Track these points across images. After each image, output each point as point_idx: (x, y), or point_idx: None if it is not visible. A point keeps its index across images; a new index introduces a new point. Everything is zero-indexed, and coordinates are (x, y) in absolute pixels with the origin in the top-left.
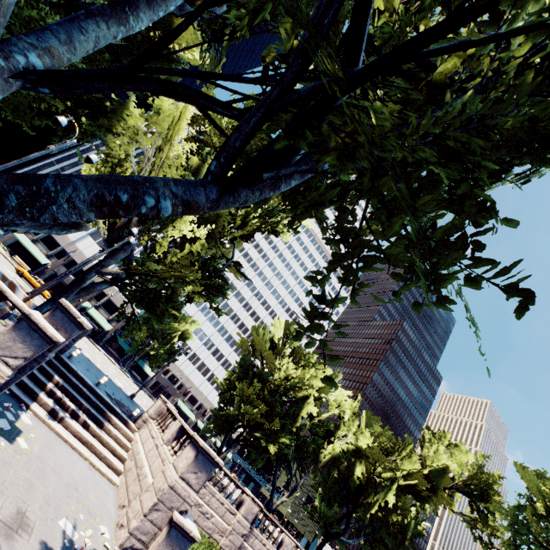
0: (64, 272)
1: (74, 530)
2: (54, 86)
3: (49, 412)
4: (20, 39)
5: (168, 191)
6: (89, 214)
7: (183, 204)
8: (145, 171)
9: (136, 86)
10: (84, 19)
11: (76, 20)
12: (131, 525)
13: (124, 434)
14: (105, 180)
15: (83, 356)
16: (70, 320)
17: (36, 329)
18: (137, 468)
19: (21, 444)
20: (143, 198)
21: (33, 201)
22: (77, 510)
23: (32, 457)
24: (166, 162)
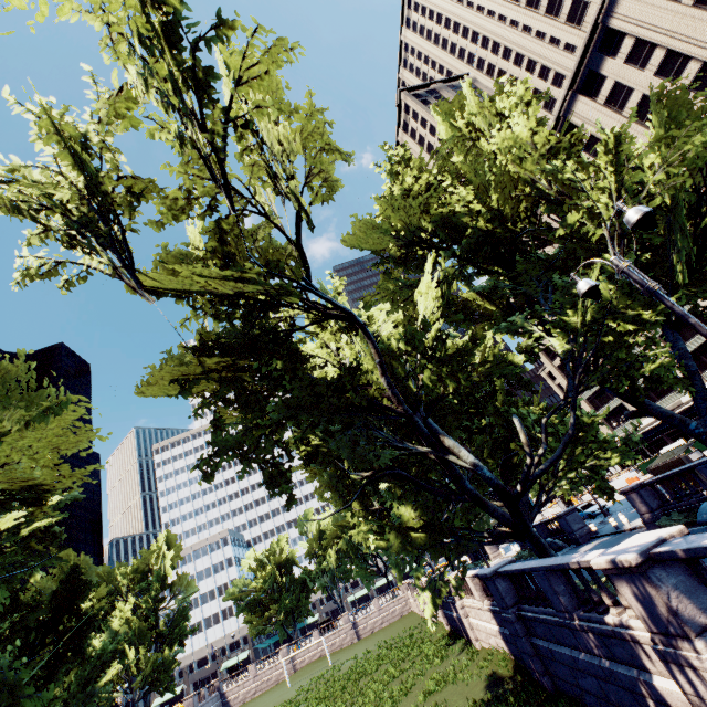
0: (151, 704)
1: None
2: None
3: None
4: None
5: None
6: None
7: None
8: None
9: None
10: None
11: None
12: None
13: None
14: None
15: None
16: None
17: None
18: None
19: None
20: None
21: None
22: None
23: None
24: None
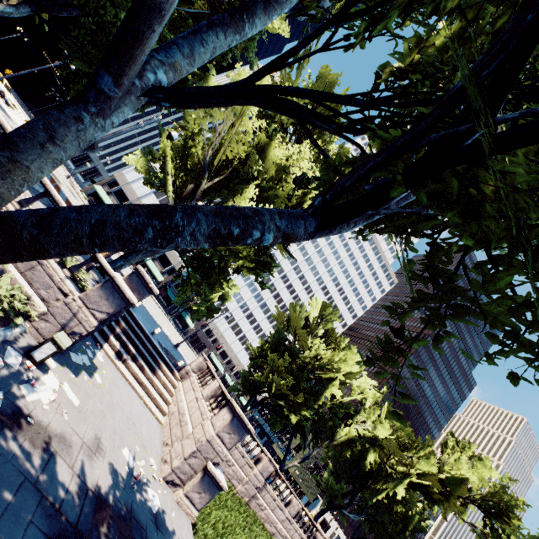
0: None
1: (132, 459)
2: (174, 100)
3: (116, 352)
4: (152, 56)
5: (272, 225)
6: (205, 244)
7: (283, 236)
8: (214, 145)
9: (245, 100)
10: (206, 30)
11: (199, 32)
12: (173, 463)
13: (170, 381)
14: (222, 214)
15: (141, 304)
16: (143, 284)
17: (118, 290)
18: (180, 414)
19: (97, 379)
20: (251, 232)
21: (165, 234)
22: (134, 441)
23: (104, 391)
24: (234, 138)
